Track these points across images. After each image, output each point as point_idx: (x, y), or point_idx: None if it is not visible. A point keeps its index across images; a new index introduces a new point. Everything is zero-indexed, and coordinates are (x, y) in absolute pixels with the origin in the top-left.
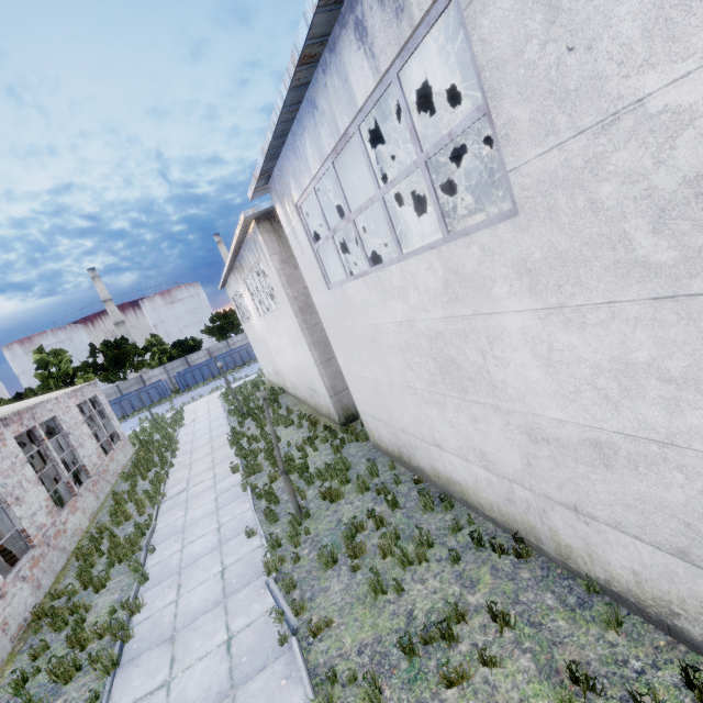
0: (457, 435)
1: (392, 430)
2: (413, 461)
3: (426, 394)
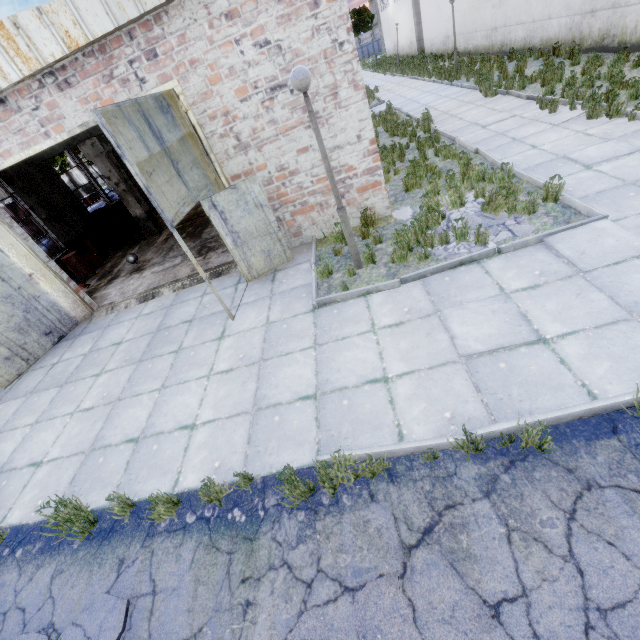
0: (439, 30)
1: (430, 41)
2: (433, 52)
3: (436, 20)
